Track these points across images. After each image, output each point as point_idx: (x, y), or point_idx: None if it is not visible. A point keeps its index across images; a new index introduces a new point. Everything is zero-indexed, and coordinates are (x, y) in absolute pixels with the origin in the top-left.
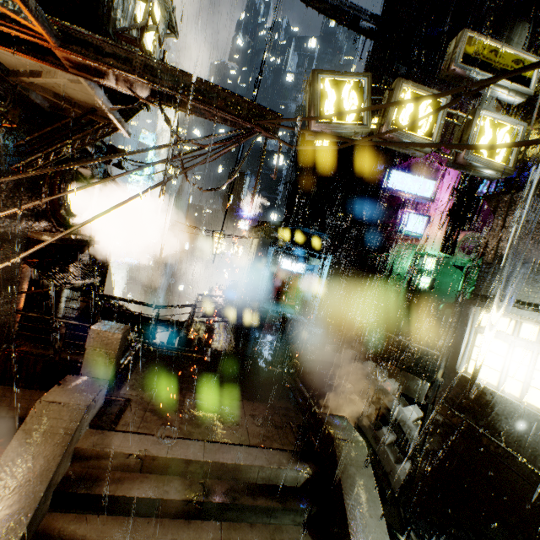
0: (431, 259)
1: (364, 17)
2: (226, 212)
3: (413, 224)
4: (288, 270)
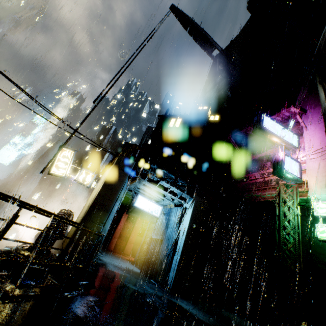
0: (322, 203)
1: (217, 47)
2: (85, 118)
3: (290, 166)
4: (141, 209)
